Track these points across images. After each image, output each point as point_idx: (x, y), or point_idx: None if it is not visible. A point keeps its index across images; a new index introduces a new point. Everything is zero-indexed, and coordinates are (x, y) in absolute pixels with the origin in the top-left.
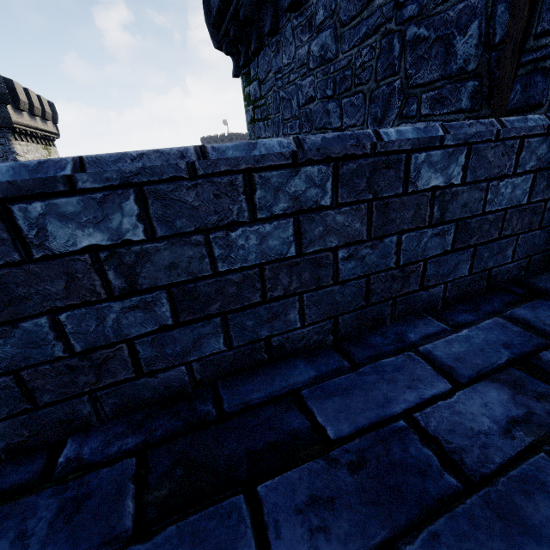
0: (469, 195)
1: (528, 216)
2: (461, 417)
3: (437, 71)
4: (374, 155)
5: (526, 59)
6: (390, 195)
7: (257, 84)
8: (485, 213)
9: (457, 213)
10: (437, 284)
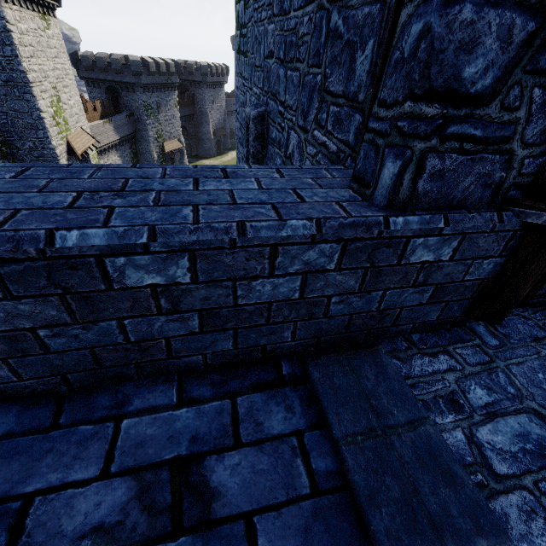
0: (209, 291)
1: (305, 307)
2: (76, 507)
3: (342, 85)
4: (46, 259)
5: (370, 125)
6: (89, 290)
7: (243, 5)
8: (239, 305)
9: (197, 305)
10: (192, 354)
